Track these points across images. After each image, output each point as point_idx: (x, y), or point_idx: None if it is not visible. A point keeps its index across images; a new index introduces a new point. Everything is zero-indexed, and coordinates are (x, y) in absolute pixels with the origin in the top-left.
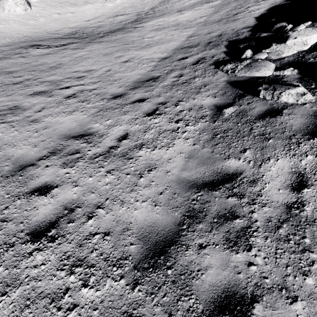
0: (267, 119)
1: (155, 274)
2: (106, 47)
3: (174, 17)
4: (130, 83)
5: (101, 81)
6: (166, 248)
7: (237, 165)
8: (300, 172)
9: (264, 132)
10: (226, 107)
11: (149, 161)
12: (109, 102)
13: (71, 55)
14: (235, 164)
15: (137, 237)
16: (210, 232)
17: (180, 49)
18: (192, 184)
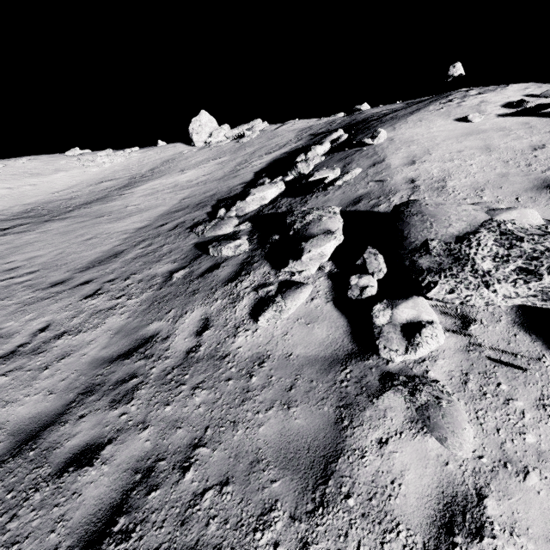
0: (206, 275)
1: (13, 461)
2: (70, 224)
3: (174, 177)
4: (83, 264)
5: (43, 269)
6: (40, 432)
7: (157, 326)
8: (207, 317)
9: (195, 289)
10: (179, 271)
11: (65, 349)
12: (43, 293)
13: (11, 241)
14: (156, 326)
15: (10, 433)
16: (99, 400)
17: (165, 215)
18: (106, 360)
